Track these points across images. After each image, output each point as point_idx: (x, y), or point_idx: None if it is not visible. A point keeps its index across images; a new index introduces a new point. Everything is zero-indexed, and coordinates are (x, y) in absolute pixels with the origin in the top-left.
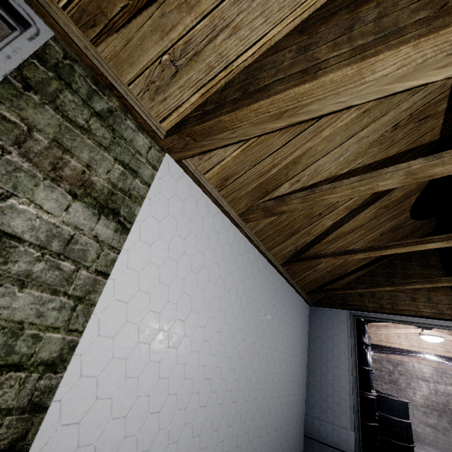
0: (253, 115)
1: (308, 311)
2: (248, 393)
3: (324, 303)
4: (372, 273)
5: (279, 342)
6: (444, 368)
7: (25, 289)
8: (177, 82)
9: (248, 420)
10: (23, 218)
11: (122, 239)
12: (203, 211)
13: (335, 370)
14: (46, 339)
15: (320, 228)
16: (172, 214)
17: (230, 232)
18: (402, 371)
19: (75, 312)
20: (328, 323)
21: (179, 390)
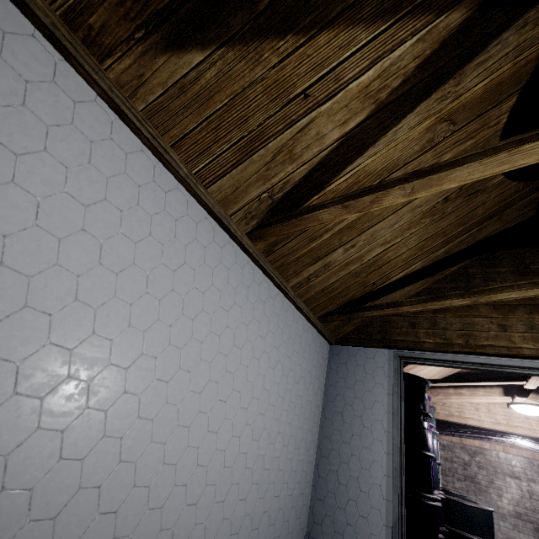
0: None
1: (326, 353)
2: (67, 496)
3: (354, 339)
4: (433, 290)
5: (233, 387)
6: None
7: None
8: None
9: None
10: None
11: None
12: None
13: (363, 453)
14: None
15: (316, 145)
16: None
17: (25, 49)
18: (483, 462)
19: None
20: (357, 371)
21: None
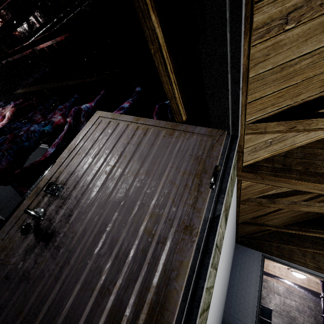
0: (312, 186)
1: (234, 247)
2: (221, 303)
3: (245, 243)
4: (280, 232)
5: (228, 270)
6: (292, 289)
7: (213, 270)
8: (265, 149)
9: (218, 319)
10: (219, 235)
11: (224, 232)
12: (234, 203)
13: (247, 288)
14: (211, 293)
15: (272, 209)
16: (231, 210)
17: (235, 211)
18: (266, 286)
19: (215, 276)
20: (246, 257)
21: (215, 308)
